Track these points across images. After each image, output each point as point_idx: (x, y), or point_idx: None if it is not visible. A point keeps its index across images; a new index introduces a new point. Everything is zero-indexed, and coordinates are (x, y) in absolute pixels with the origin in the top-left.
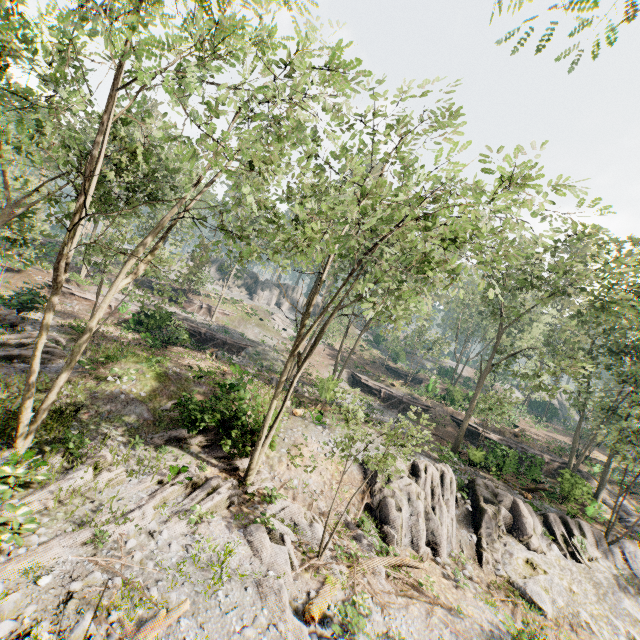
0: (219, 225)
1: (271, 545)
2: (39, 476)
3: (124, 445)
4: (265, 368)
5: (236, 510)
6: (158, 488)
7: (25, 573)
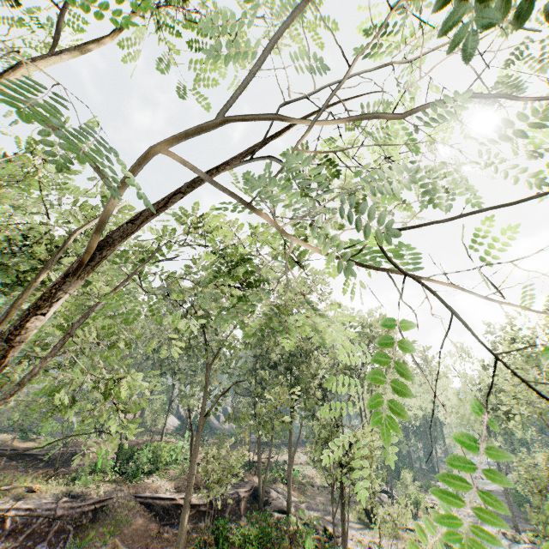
0: None
1: None
2: None
3: None
4: None
5: None
6: None
7: None
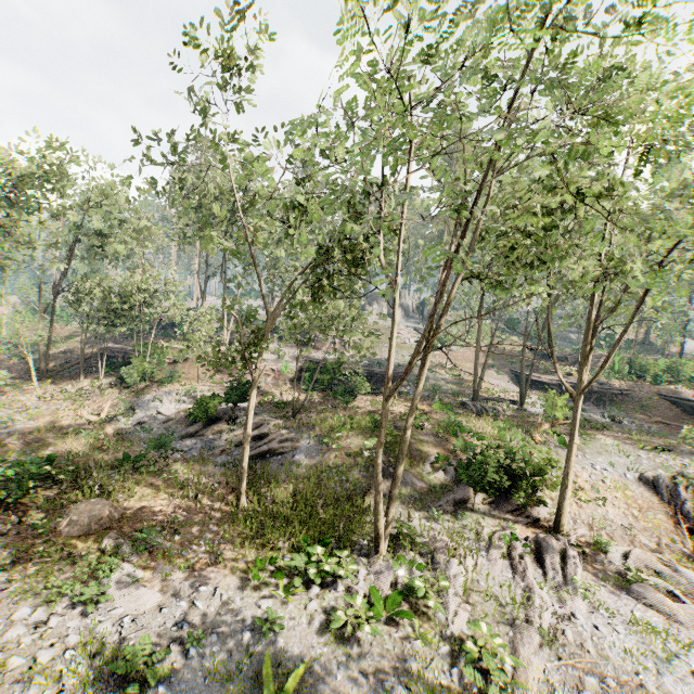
0: (466, 273)
1: (677, 606)
2: (442, 583)
3: (427, 521)
4: (437, 392)
5: (590, 569)
6: (508, 563)
7: (542, 692)
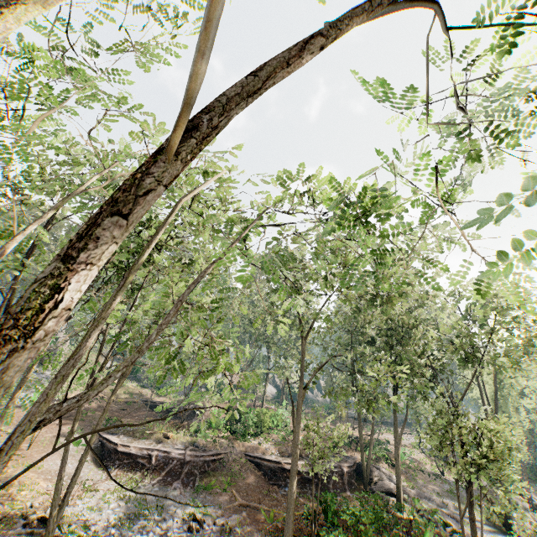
0: None
1: None
2: None
3: None
4: None
5: None
6: None
7: None
